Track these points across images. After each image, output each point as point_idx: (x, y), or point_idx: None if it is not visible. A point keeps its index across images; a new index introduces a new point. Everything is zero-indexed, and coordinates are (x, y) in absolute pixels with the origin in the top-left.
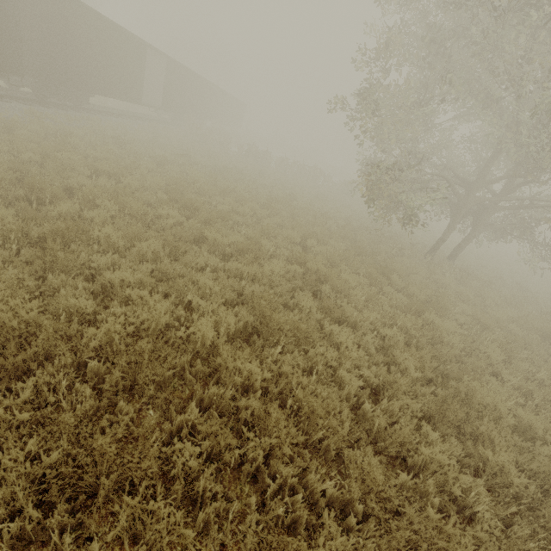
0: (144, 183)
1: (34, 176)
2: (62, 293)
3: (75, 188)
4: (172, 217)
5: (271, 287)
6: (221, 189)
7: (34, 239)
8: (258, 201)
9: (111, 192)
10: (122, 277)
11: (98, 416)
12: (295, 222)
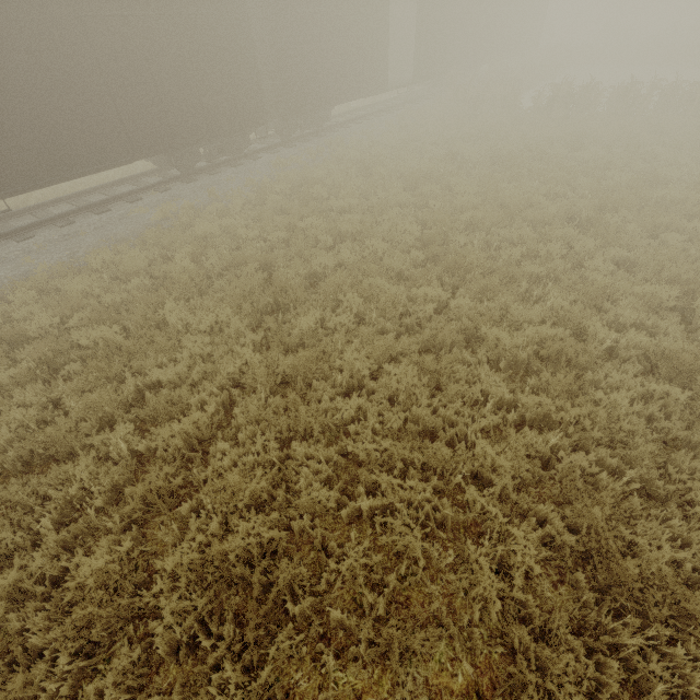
0: (393, 236)
1: (278, 275)
2: (304, 470)
3: (318, 271)
4: (431, 297)
5: (609, 433)
6: (506, 205)
7: (279, 380)
8: (575, 211)
9: (354, 273)
10: (367, 447)
11: (345, 693)
12: (663, 255)
